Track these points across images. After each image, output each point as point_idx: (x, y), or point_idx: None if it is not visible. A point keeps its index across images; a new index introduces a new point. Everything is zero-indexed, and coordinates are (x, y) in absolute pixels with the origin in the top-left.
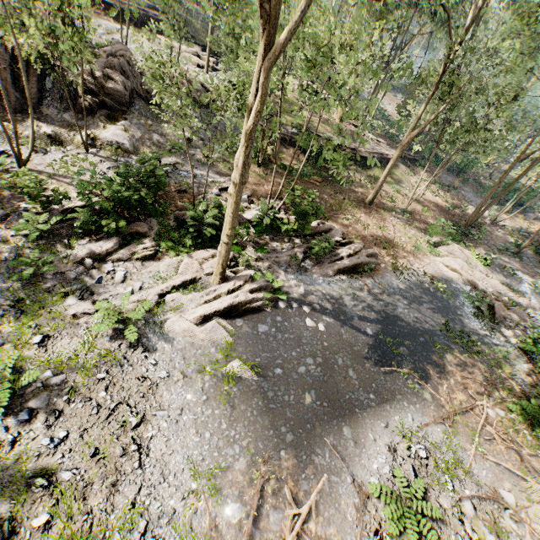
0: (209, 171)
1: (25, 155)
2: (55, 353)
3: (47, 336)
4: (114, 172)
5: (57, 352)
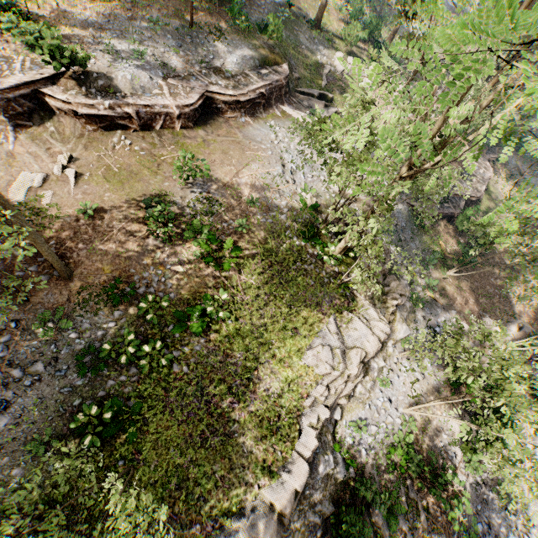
0: (440, 311)
1: (390, 395)
2: (536, 524)
3: (529, 519)
4: (451, 385)
5: (536, 523)
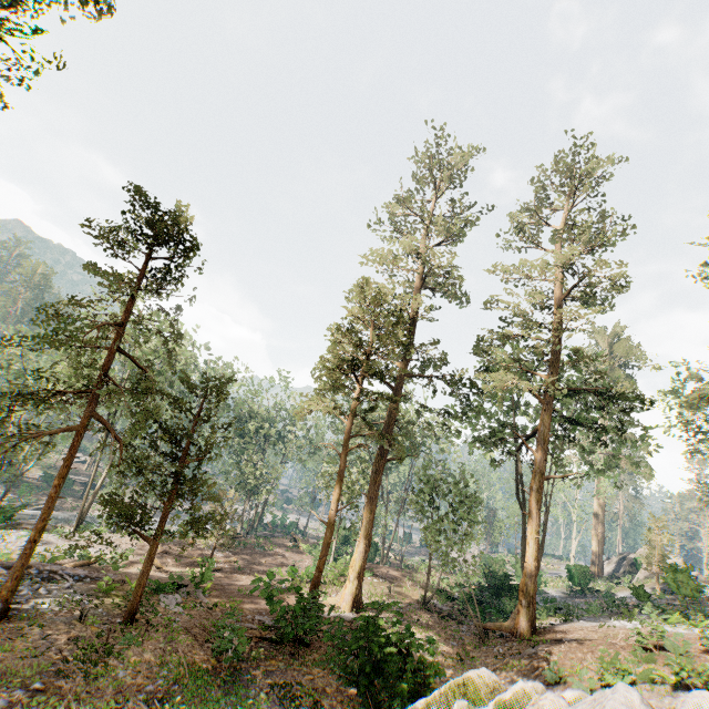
0: None
1: None
2: None
3: None
4: None
5: None
